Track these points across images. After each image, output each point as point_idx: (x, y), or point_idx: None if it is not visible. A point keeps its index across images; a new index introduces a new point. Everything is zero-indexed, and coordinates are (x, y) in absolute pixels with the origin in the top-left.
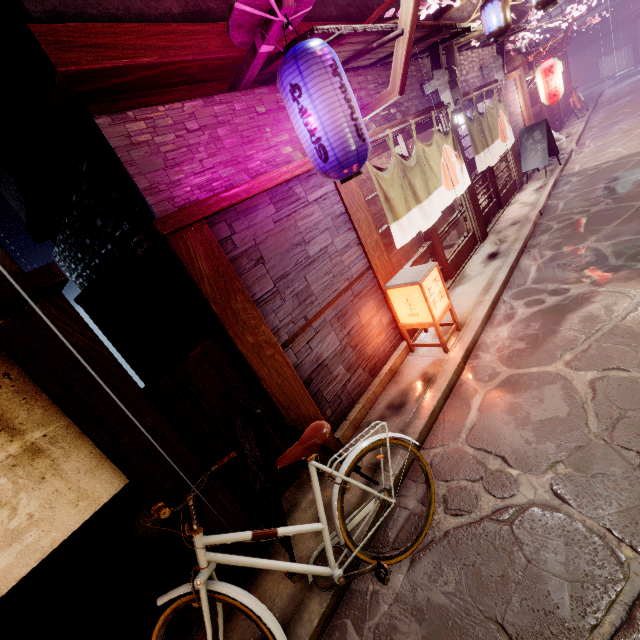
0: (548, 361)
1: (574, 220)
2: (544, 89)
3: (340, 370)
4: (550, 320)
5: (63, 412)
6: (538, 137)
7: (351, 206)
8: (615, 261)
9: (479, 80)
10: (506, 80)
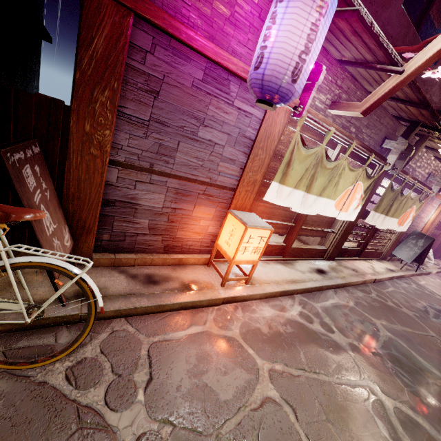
0: (265, 356)
1: (387, 303)
2: None
3: (144, 222)
4: (300, 336)
5: None
6: (420, 244)
7: (261, 141)
8: (379, 347)
9: (422, 179)
10: (436, 196)
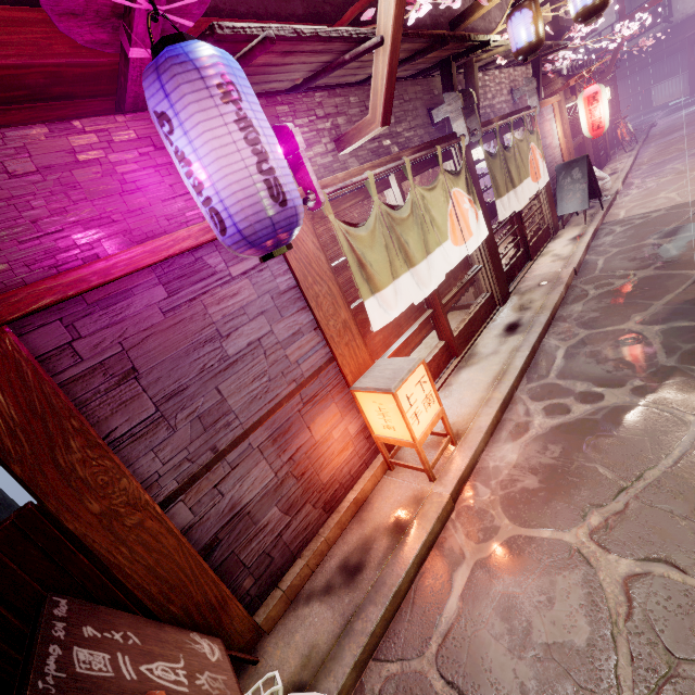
0: (566, 522)
1: (615, 287)
2: (586, 119)
3: (273, 515)
4: (575, 445)
5: None
6: (577, 176)
7: (305, 277)
8: (665, 359)
9: (508, 105)
10: (542, 107)
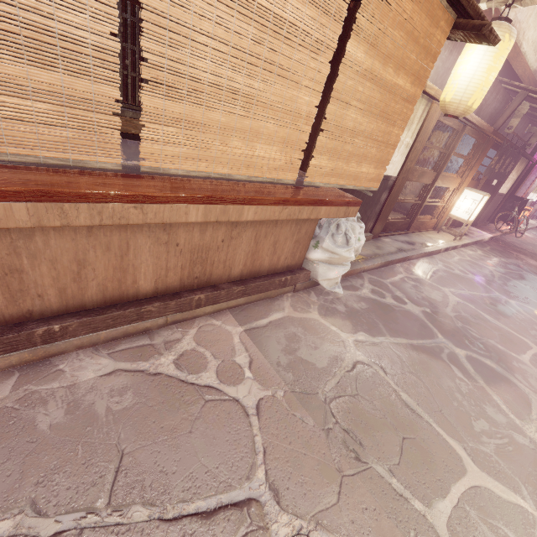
0: None
1: None
2: None
3: None
4: None
5: (517, 178)
6: None
7: (534, 181)
8: None
9: None
10: None
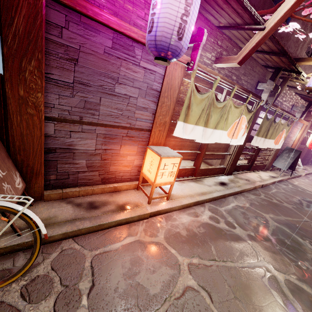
0: (184, 253)
1: (272, 201)
2: (311, 139)
3: (82, 162)
4: (210, 234)
5: None
6: (291, 156)
7: (165, 92)
8: (270, 235)
9: (288, 109)
10: (299, 120)
